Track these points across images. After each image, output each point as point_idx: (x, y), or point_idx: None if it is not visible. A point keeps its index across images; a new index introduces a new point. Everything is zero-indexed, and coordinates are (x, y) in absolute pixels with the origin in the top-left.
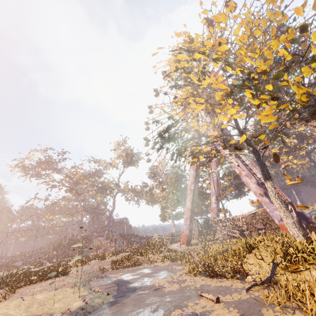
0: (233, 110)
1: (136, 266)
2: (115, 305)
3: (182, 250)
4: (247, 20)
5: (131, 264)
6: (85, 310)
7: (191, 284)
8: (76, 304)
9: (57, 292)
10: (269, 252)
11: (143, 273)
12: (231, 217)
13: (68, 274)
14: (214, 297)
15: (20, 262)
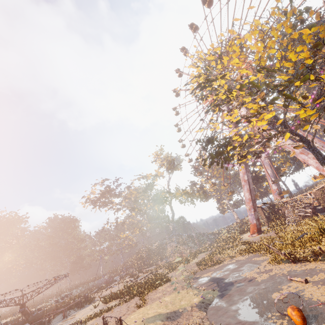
0: (269, 115)
1: (219, 263)
2: (224, 297)
3: (256, 240)
4: (255, 23)
5: (214, 263)
6: (205, 303)
7: (278, 271)
8: (195, 300)
9: (175, 294)
10: None
11: (231, 269)
12: (298, 197)
13: (170, 280)
14: (302, 280)
15: (117, 277)
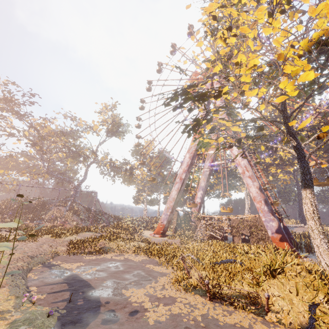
0: (312, 74)
1: (101, 254)
2: None
3: (157, 242)
4: None
5: (94, 251)
6: None
7: (187, 310)
8: None
9: None
10: (301, 284)
11: (111, 270)
12: (217, 217)
13: None
14: None
15: None
